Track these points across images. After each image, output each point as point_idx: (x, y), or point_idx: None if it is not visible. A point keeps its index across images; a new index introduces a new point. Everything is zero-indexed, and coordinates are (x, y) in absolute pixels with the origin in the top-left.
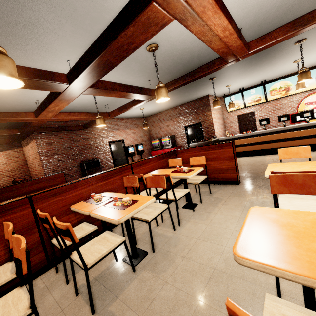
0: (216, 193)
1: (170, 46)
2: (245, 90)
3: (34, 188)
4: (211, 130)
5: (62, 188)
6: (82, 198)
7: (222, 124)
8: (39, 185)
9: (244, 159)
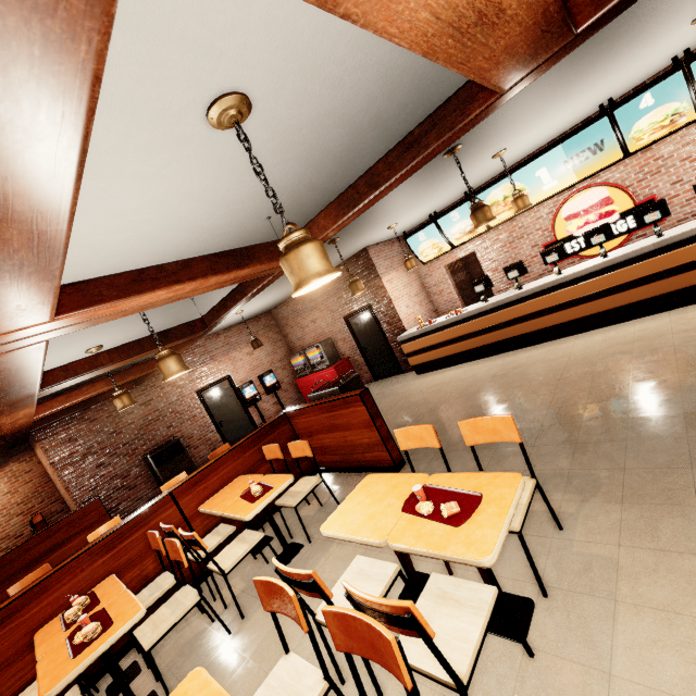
0: None
1: None
2: (439, 216)
3: (46, 548)
4: (393, 315)
5: (16, 604)
6: (65, 604)
7: (420, 291)
8: (54, 539)
9: (459, 374)
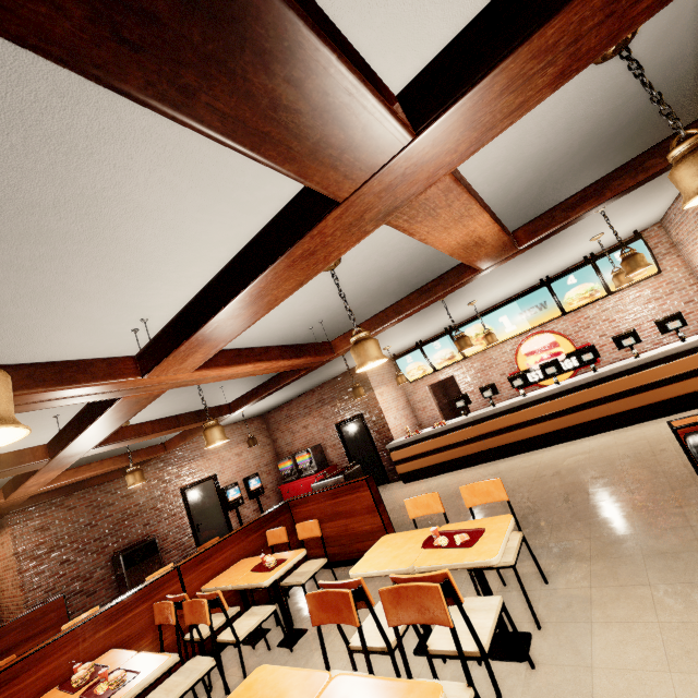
0: None
1: None
2: (424, 344)
3: None
4: (382, 425)
5: (16, 669)
6: (59, 677)
7: (406, 406)
8: (3, 643)
9: (445, 481)
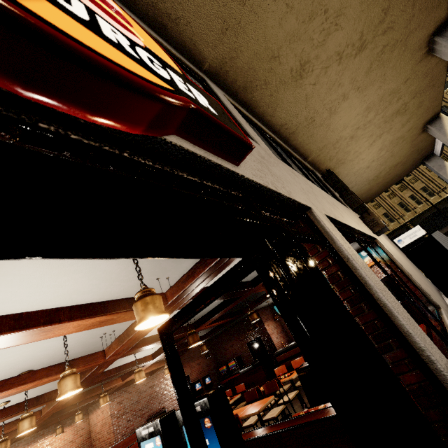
0: None
1: None
2: None
3: None
4: (270, 342)
5: None
6: None
7: (282, 331)
8: None
9: None
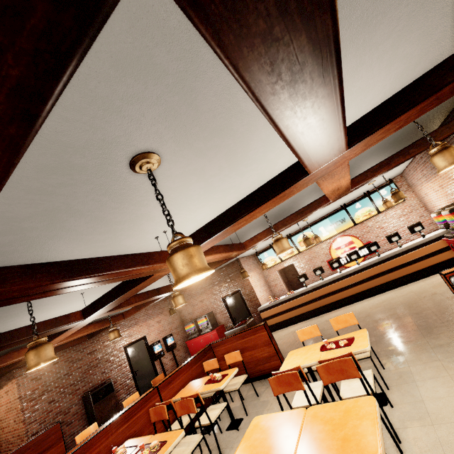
0: (263, 394)
1: None
2: None
3: None
4: (253, 296)
5: (77, 453)
6: None
7: (265, 284)
8: None
9: (298, 327)
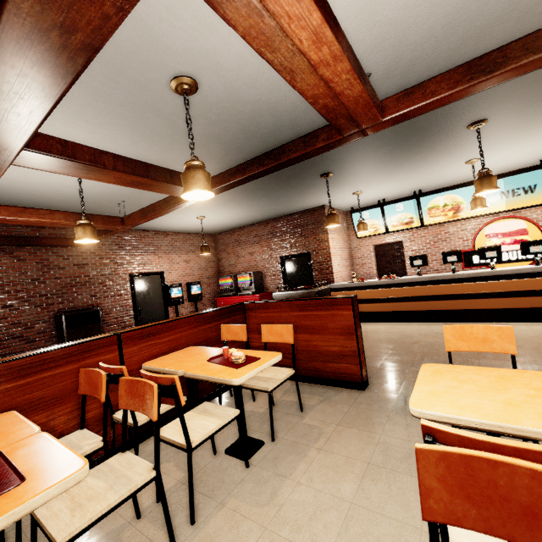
0: (312, 410)
1: (224, 89)
2: (386, 204)
3: None
4: (327, 267)
5: None
6: None
7: (348, 258)
8: None
9: (383, 328)
